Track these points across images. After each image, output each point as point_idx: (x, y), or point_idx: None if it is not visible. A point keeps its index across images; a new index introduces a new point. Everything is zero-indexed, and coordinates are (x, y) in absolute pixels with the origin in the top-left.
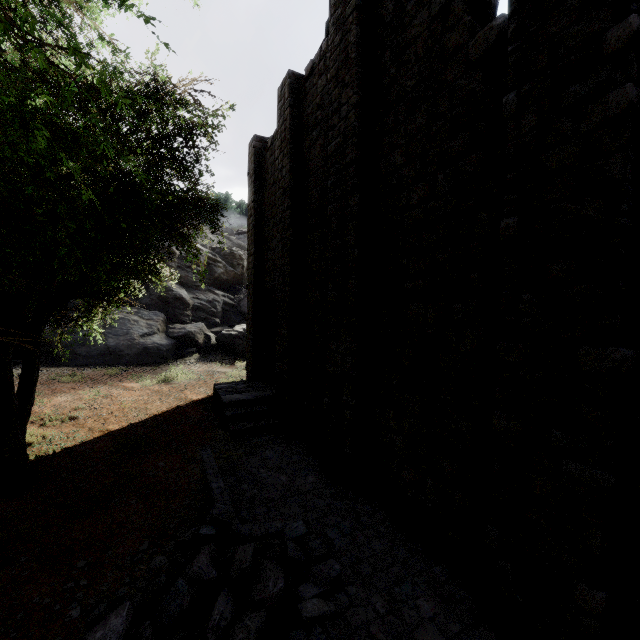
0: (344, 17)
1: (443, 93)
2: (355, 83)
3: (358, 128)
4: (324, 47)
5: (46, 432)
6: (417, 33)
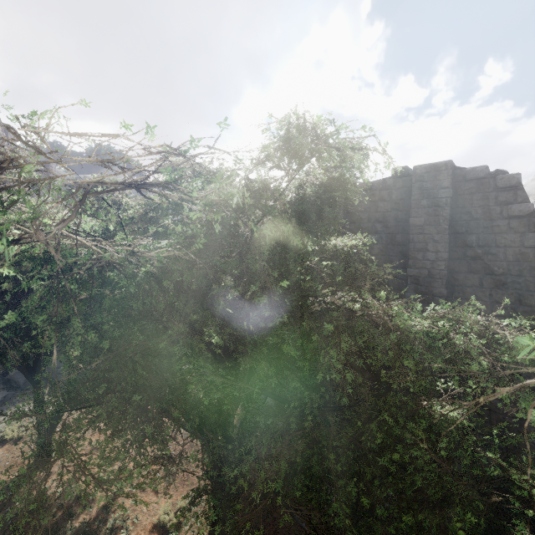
0: (435, 194)
1: (531, 293)
2: (447, 245)
3: (447, 275)
4: (389, 183)
5: (171, 501)
6: (507, 244)
